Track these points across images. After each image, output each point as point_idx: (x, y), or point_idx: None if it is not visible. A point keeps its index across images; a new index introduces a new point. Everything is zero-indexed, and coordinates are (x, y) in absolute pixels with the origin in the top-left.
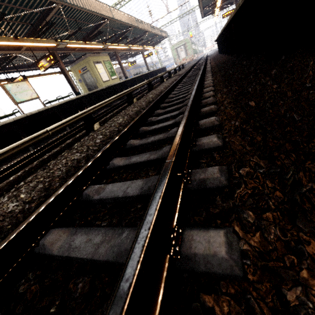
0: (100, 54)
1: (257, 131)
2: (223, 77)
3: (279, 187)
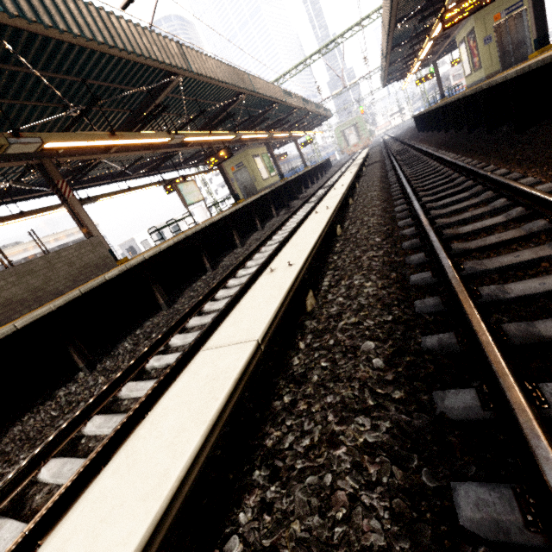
0: (257, 145)
1: (528, 164)
2: (466, 150)
3: (547, 171)
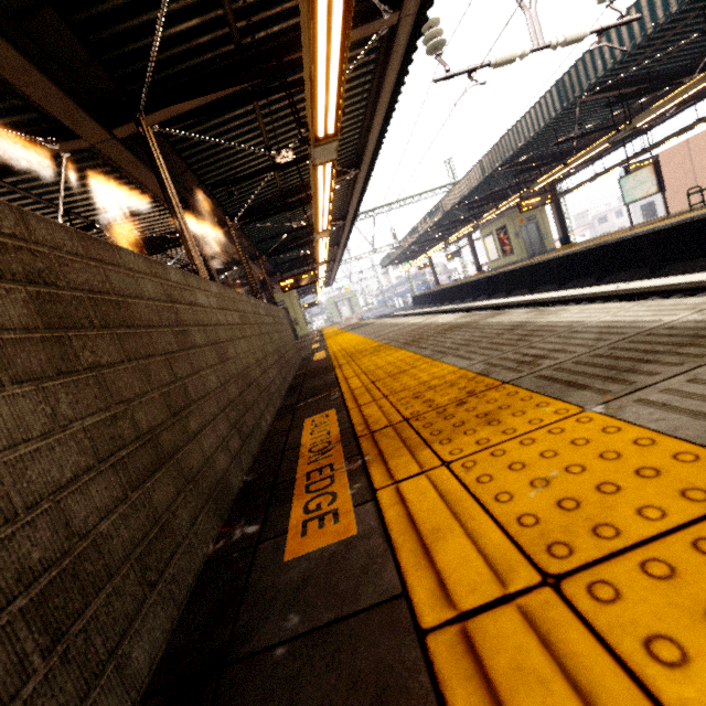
0: None
1: None
2: None
3: None
